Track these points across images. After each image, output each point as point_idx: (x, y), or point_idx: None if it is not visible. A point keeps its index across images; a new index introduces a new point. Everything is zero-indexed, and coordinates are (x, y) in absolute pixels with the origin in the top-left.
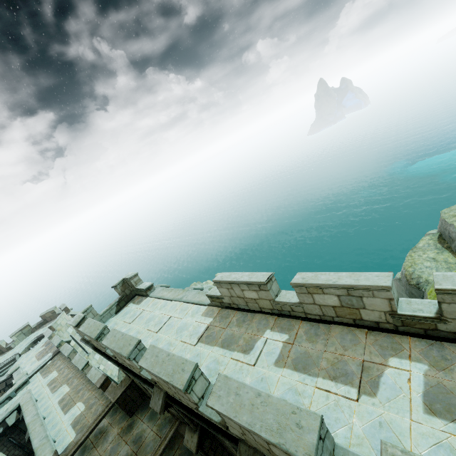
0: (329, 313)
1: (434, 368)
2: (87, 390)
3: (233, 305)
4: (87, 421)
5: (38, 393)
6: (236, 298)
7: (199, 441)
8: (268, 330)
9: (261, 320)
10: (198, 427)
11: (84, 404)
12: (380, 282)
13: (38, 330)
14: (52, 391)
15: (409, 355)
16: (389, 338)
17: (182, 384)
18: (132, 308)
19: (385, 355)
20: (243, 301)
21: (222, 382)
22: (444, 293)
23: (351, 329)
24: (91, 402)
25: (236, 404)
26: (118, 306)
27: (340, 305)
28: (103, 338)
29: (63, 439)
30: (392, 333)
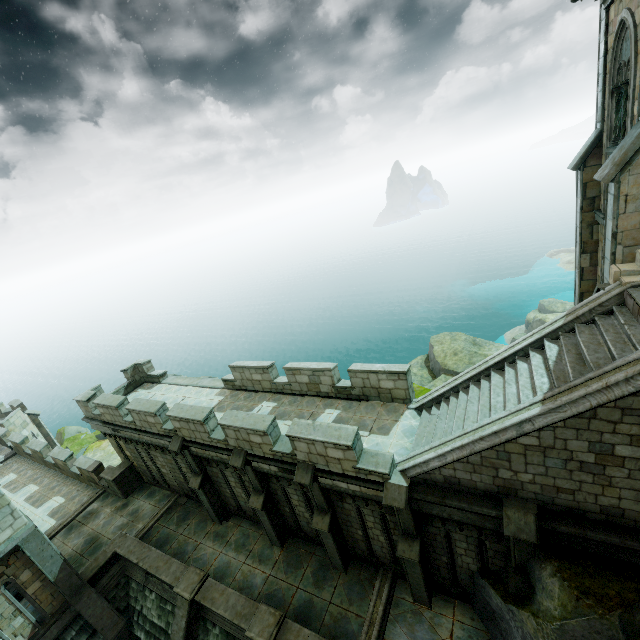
0: (304, 388)
1: (344, 411)
2: (66, 486)
3: (243, 387)
4: (70, 509)
5: None
6: (246, 381)
7: (202, 481)
8: (265, 401)
9: (262, 396)
10: (202, 472)
11: (63, 497)
12: (328, 367)
13: None
14: (12, 491)
15: (336, 407)
16: (331, 401)
17: (202, 418)
18: (143, 392)
19: (325, 408)
20: (251, 382)
21: (228, 413)
22: (351, 372)
23: (315, 398)
24: (73, 494)
25: (235, 420)
26: (126, 390)
27: (310, 382)
28: (123, 408)
29: (39, 527)
30: (334, 399)
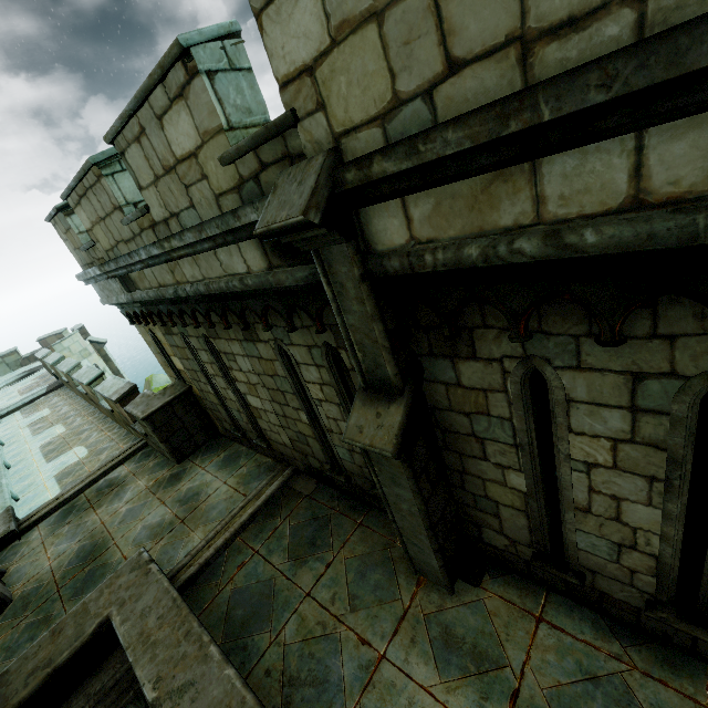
0: None
1: None
2: (98, 431)
3: None
4: (88, 472)
5: (8, 436)
6: None
7: (406, 423)
8: None
9: None
10: (407, 385)
11: (87, 448)
12: None
13: (32, 363)
14: (33, 433)
15: None
16: None
17: None
18: None
19: None
20: None
21: None
22: None
23: None
24: (102, 446)
25: None
26: None
27: None
28: (118, 177)
29: (33, 496)
30: None
